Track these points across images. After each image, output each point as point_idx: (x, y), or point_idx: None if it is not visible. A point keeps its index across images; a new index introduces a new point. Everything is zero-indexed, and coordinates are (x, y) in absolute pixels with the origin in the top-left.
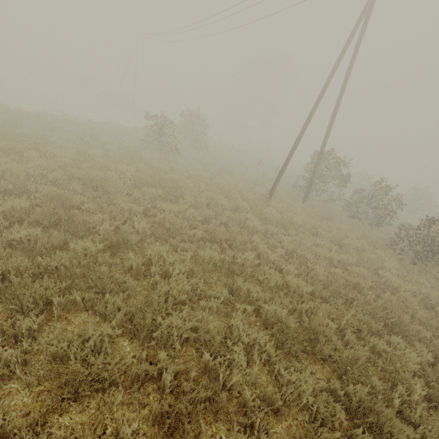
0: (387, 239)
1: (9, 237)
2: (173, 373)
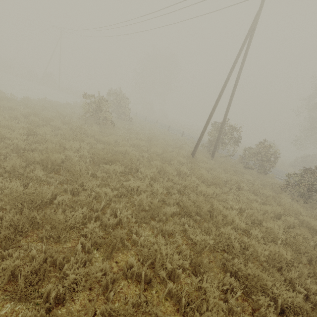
0: (281, 184)
1: None
2: None
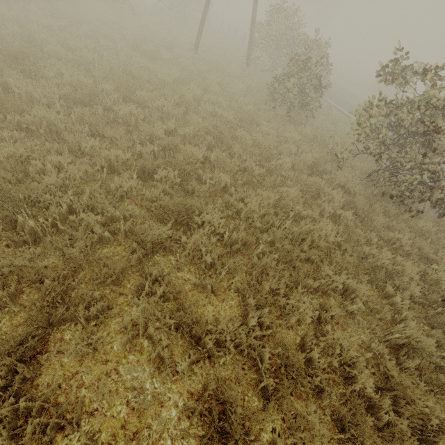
0: (267, 86)
1: None
2: None
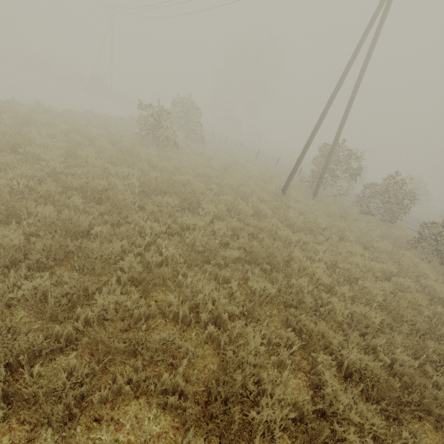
0: (410, 238)
1: (7, 296)
2: None
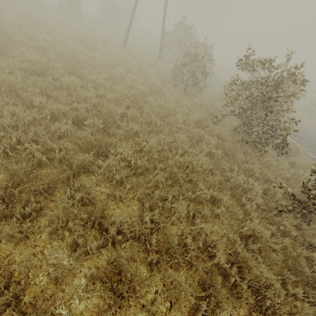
0: (171, 71)
1: None
2: None
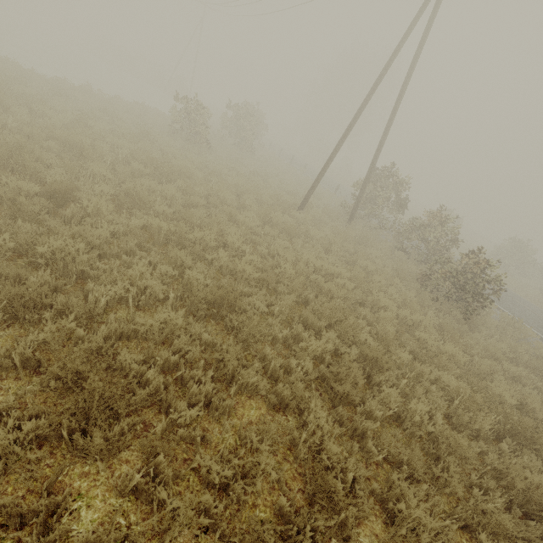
0: (418, 271)
1: None
2: (51, 287)
